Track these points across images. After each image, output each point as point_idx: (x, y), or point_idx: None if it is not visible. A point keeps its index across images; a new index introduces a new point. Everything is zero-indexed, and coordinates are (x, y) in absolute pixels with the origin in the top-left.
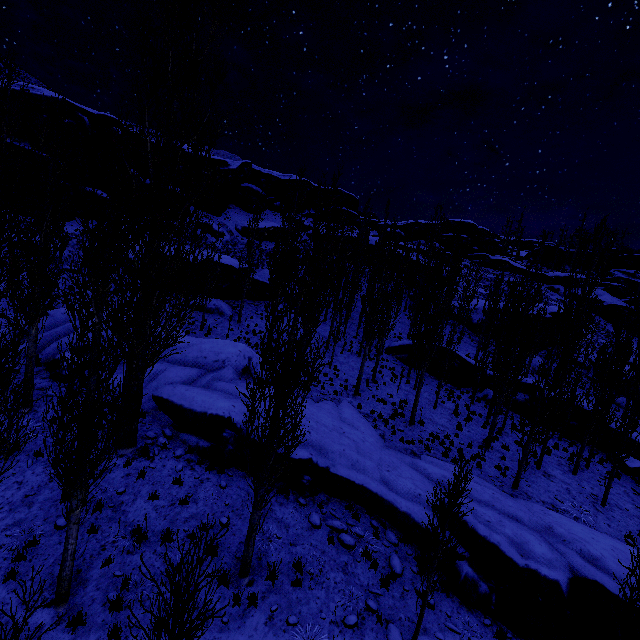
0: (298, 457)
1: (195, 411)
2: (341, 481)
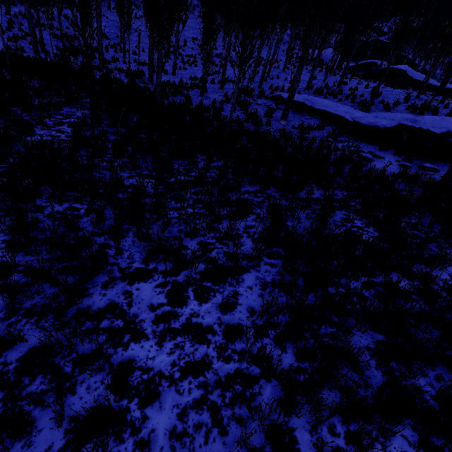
0: (400, 69)
1: (363, 63)
2: (415, 81)
